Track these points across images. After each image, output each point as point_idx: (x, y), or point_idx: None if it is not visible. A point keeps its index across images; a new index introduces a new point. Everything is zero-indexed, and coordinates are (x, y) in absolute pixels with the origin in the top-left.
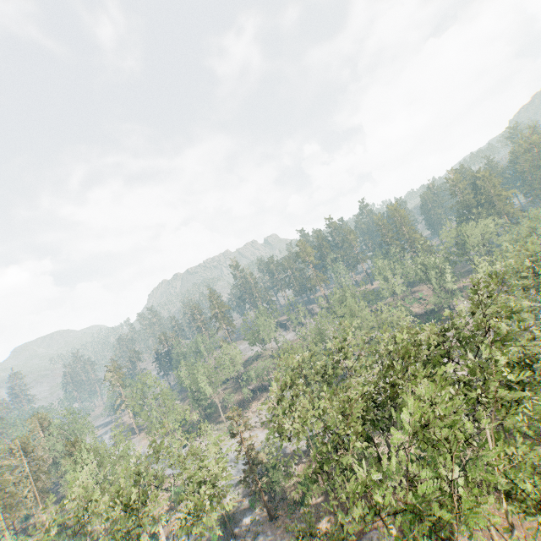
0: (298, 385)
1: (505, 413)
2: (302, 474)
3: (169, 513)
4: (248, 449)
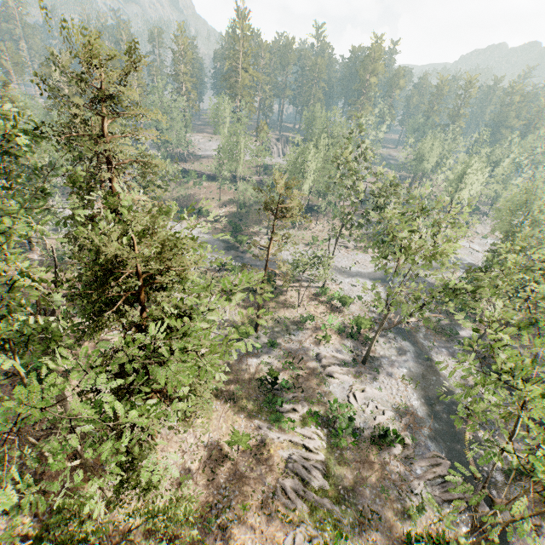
0: None
1: None
2: None
3: (338, 315)
4: None
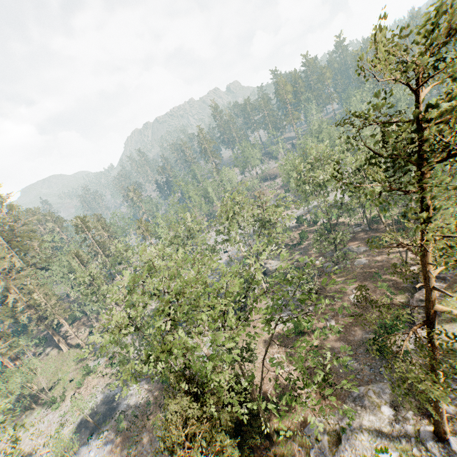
0: (315, 166)
1: None
2: (324, 207)
3: None
4: None
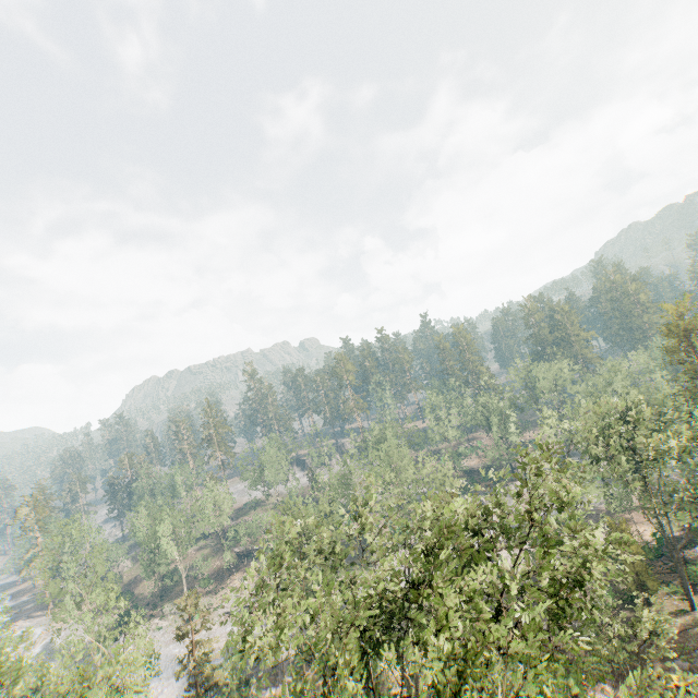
0: (285, 568)
1: (549, 660)
2: None
3: None
4: (198, 662)
